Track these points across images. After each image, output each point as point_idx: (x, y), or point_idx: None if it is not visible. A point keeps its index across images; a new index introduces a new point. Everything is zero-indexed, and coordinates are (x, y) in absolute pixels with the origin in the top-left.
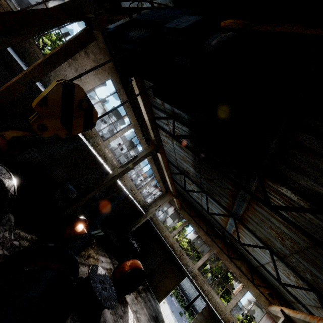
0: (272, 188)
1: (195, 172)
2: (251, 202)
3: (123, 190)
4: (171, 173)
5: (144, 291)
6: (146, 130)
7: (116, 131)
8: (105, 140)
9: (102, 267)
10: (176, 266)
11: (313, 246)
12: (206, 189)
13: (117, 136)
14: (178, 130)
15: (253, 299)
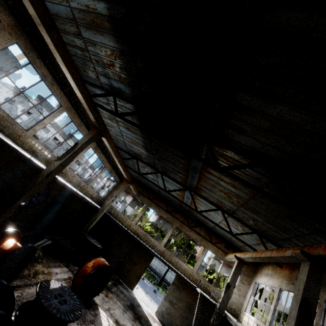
0: (219, 153)
1: (147, 153)
2: (202, 171)
3: (68, 186)
4: (122, 159)
5: (114, 285)
6: (84, 114)
7: (43, 117)
8: (29, 129)
9: (58, 280)
10: (143, 251)
11: (253, 196)
12: (160, 168)
13: (45, 123)
14: (122, 109)
15: (212, 255)
